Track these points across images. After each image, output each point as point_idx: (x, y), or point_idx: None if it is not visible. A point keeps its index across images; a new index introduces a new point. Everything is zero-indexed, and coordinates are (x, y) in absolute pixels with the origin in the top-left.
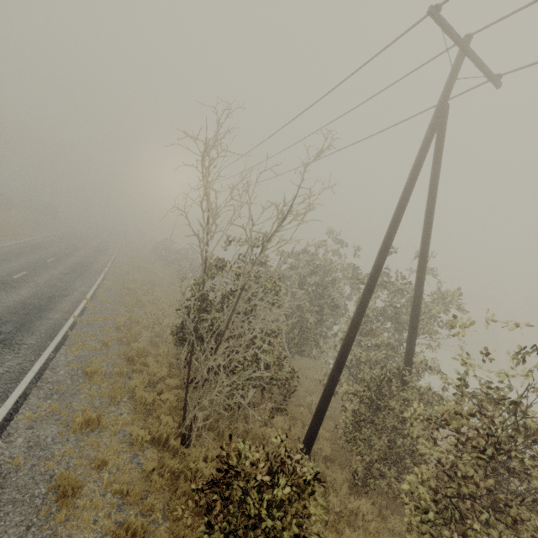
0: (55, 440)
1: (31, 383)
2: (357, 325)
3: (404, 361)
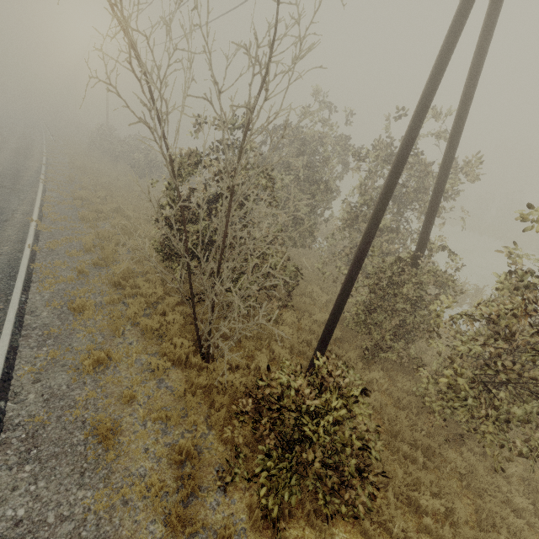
0: (70, 386)
1: (14, 335)
2: (380, 219)
3: (418, 246)
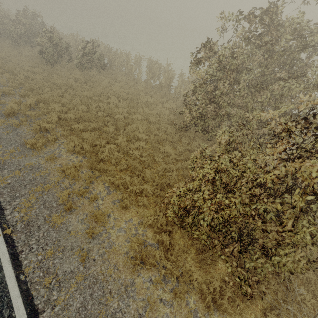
0: None
1: None
2: None
3: None
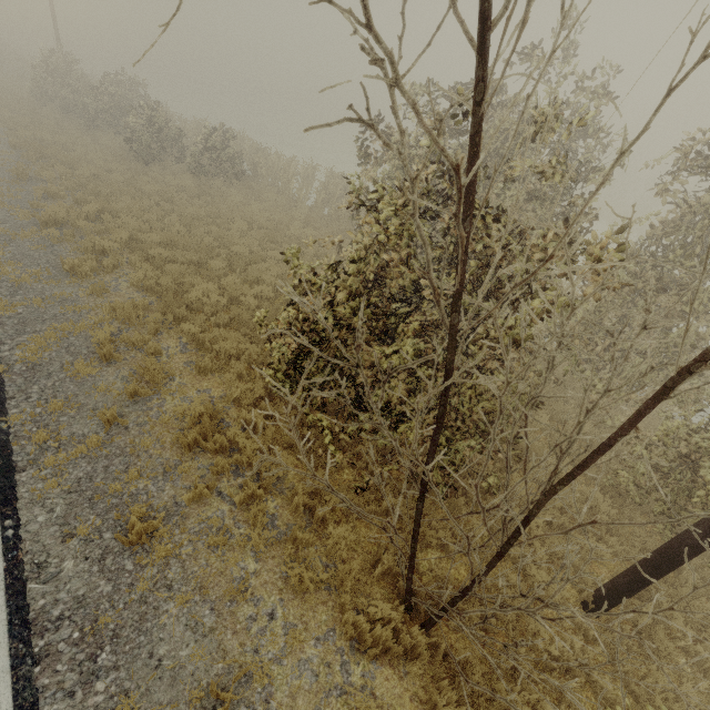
0: None
1: (17, 665)
2: None
3: None
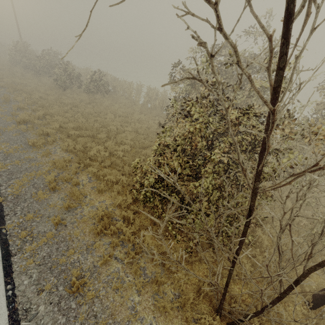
0: None
1: None
2: None
3: None
